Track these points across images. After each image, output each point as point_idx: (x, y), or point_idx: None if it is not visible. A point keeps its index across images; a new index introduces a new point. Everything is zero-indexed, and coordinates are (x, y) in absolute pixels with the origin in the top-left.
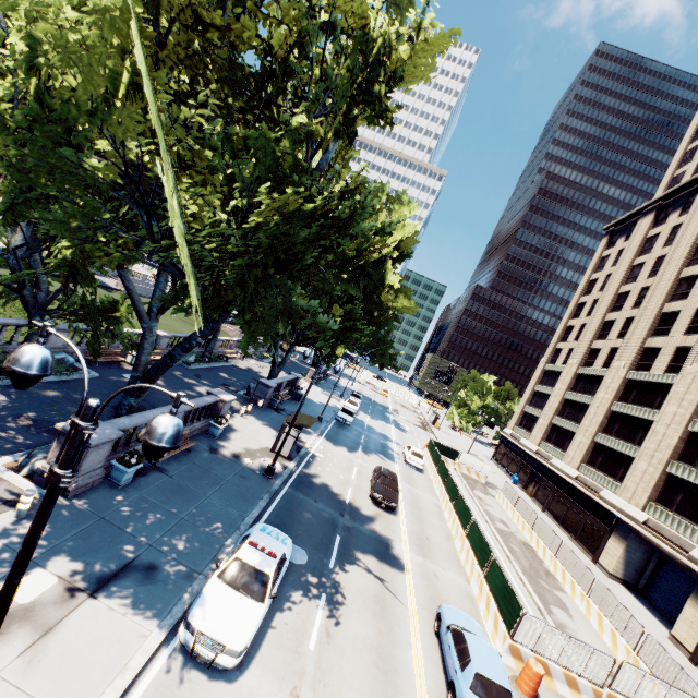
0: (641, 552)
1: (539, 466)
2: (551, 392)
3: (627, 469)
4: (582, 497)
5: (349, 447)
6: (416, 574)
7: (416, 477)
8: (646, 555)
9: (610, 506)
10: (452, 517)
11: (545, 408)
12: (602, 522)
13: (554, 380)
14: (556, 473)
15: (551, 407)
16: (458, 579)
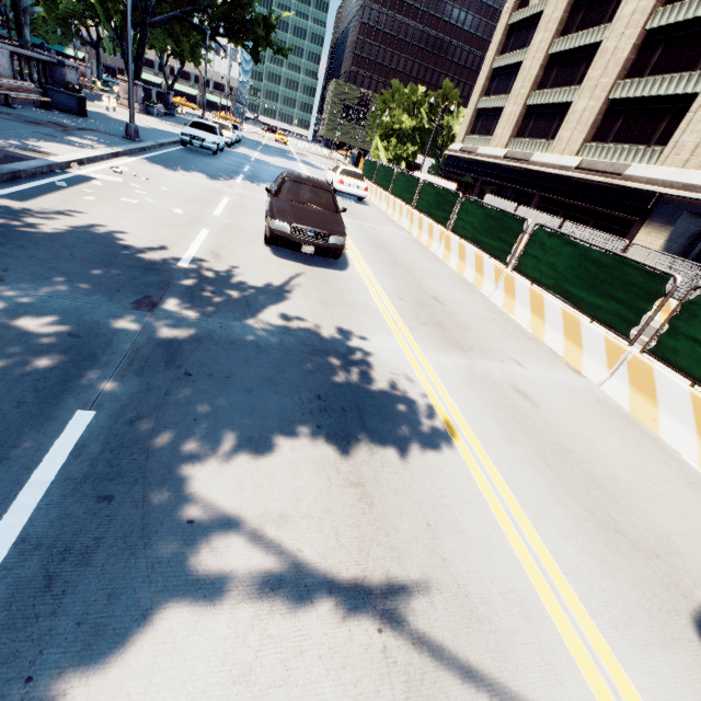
0: (687, 237)
1: (510, 175)
2: (523, 56)
3: (675, 120)
4: (589, 191)
5: (212, 175)
6: (483, 426)
7: (359, 209)
8: (690, 240)
9: (646, 185)
10: (454, 249)
11: (516, 85)
12: (626, 214)
13: (527, 34)
14: (541, 174)
15: (526, 79)
16: (560, 376)
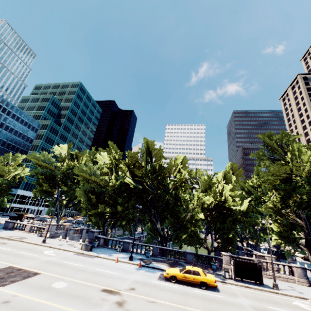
0: None
1: None
2: None
3: None
4: None
5: None
6: None
7: None
8: None
9: None
10: None
11: None
12: None
13: None
14: None
15: None
16: None
